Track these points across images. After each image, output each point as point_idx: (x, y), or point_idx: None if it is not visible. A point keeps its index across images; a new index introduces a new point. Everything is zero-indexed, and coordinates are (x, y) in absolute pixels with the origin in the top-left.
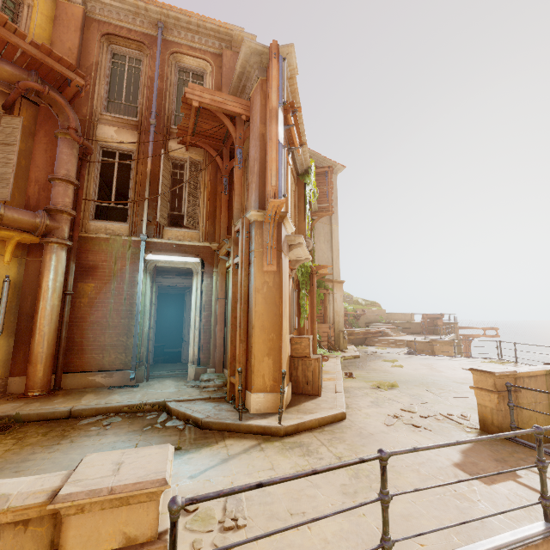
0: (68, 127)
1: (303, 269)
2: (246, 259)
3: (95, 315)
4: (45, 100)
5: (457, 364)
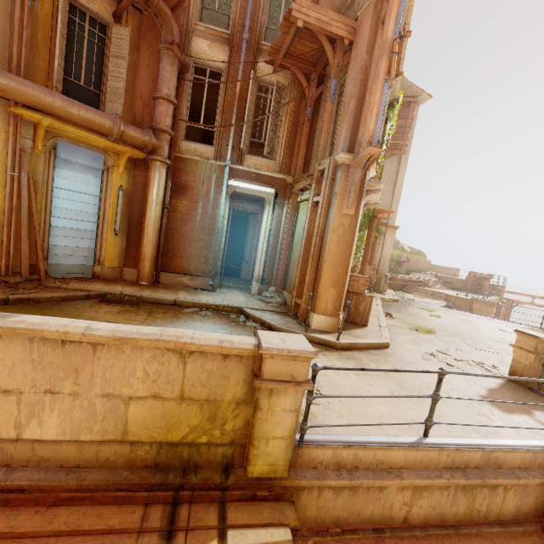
0: (172, 42)
1: (366, 211)
2: (327, 199)
3: (185, 229)
4: (152, 10)
5: (495, 325)
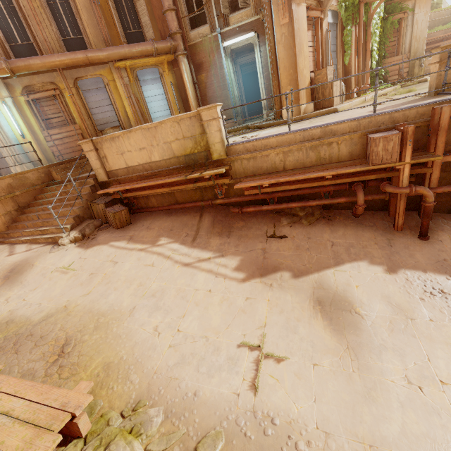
0: None
1: (348, 3)
2: (269, 21)
3: (210, 92)
4: None
5: None
